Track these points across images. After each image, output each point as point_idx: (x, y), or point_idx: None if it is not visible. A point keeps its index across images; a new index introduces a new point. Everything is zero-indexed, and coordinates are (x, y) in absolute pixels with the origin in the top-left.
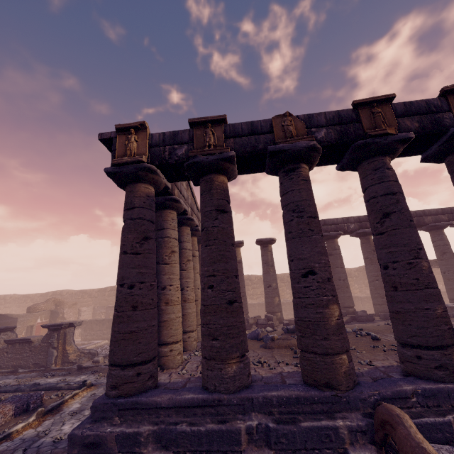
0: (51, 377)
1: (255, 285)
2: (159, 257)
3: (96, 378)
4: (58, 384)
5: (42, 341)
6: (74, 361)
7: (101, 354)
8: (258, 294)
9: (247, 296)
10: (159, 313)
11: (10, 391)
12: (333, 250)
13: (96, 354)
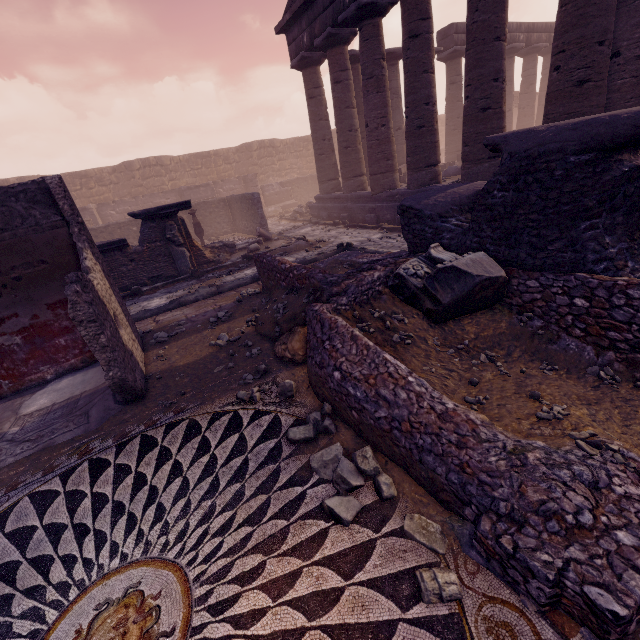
0: (235, 273)
1: (281, 155)
2: (502, 27)
3: (314, 252)
4: (307, 258)
5: (147, 241)
6: (215, 259)
7: (239, 245)
8: (287, 168)
9: (273, 173)
10: (501, 117)
11: (246, 283)
12: (457, 75)
13: (235, 245)
